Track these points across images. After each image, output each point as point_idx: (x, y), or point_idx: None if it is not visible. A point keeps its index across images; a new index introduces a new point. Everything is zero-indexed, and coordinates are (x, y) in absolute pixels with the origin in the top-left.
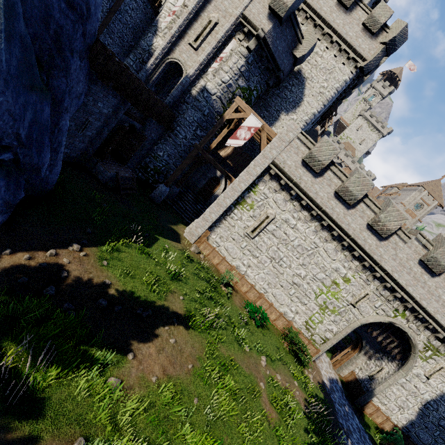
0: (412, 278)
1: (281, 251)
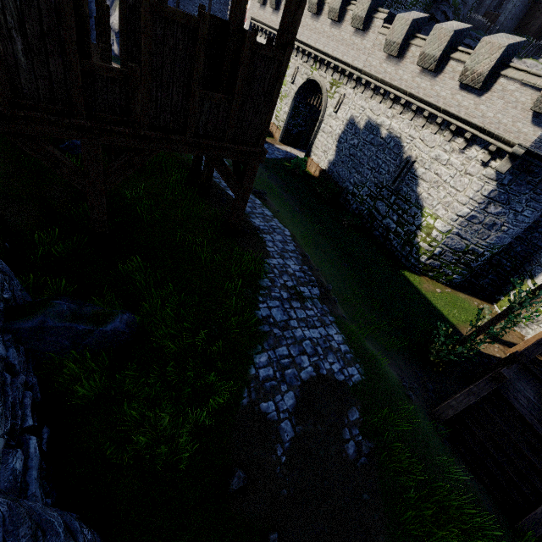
0: (309, 31)
1: None
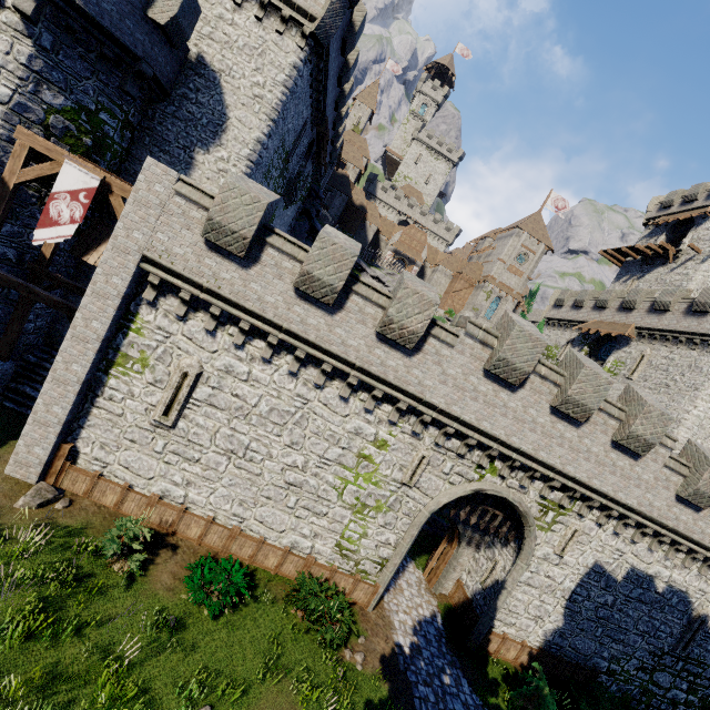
0: (484, 405)
1: (242, 432)
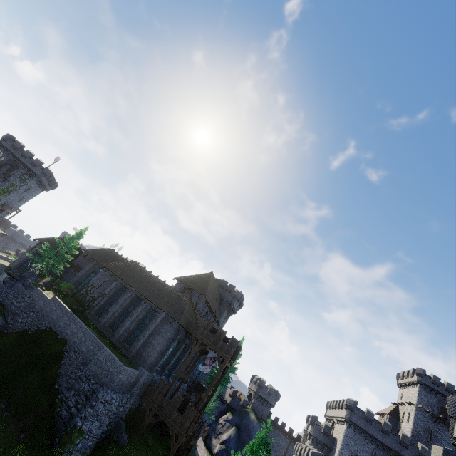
0: None
1: None
